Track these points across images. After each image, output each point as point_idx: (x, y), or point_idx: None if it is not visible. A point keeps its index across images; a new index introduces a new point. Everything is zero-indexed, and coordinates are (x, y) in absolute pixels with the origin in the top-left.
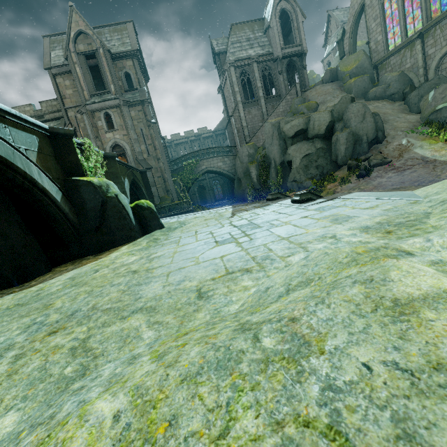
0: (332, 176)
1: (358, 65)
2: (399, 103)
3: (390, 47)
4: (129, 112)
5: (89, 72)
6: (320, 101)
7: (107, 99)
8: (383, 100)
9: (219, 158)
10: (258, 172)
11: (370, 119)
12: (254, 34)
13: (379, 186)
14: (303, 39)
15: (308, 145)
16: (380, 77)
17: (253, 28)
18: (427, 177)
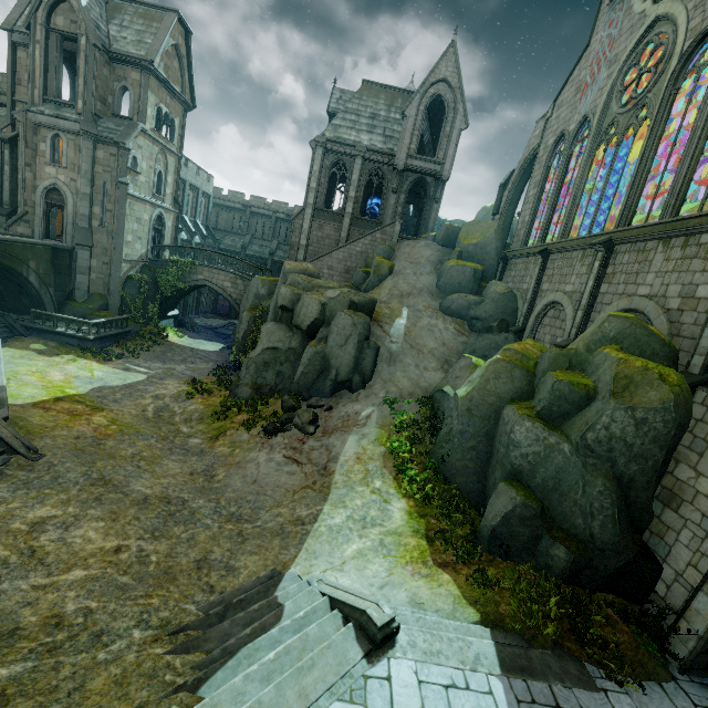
0: (268, 402)
1: (480, 243)
2: (467, 338)
3: (532, 241)
4: (92, 150)
5: (59, 63)
6: (396, 268)
7: (63, 117)
8: (457, 321)
9: (230, 275)
10: (250, 328)
11: (352, 349)
12: (388, 112)
13: (240, 466)
14: (449, 157)
15: (285, 334)
16: (490, 281)
17: (392, 102)
18: (275, 496)
